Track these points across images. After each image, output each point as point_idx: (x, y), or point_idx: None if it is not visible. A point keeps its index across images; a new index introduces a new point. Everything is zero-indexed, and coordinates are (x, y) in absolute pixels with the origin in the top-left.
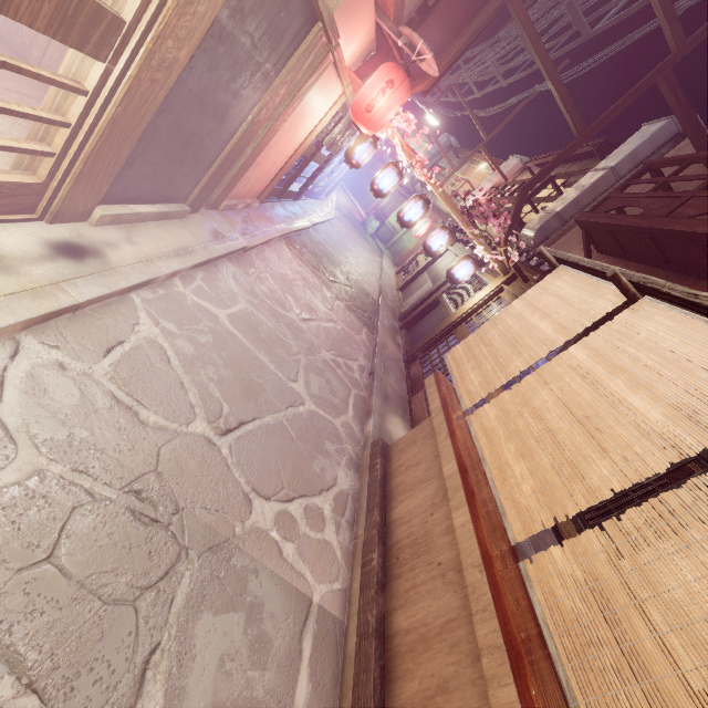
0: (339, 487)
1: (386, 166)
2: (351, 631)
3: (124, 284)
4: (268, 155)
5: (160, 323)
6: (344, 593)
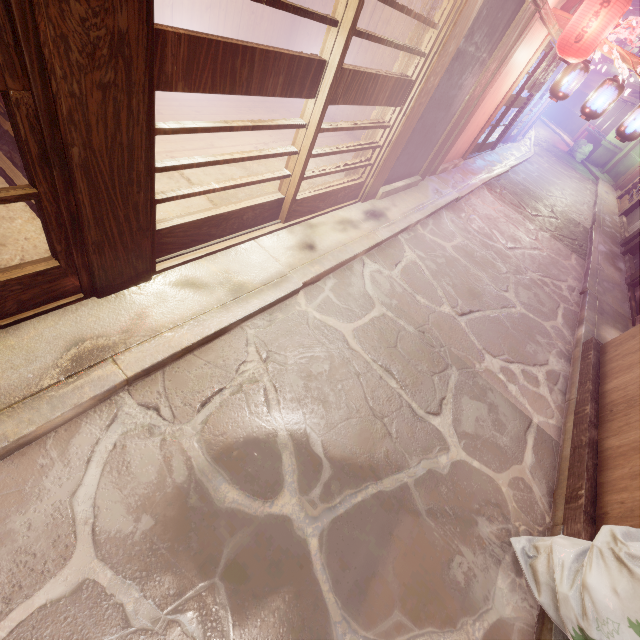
0: (550, 366)
1: (600, 85)
2: (565, 446)
3: (397, 230)
4: (474, 119)
5: (415, 252)
6: (558, 428)
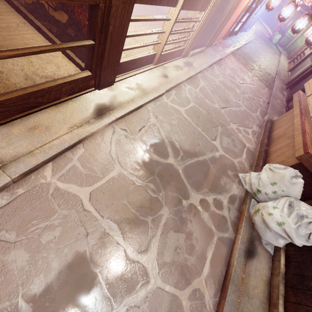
0: (253, 129)
1: (288, 4)
2: (256, 153)
3: (197, 71)
4: (231, 18)
5: (204, 82)
6: (254, 148)
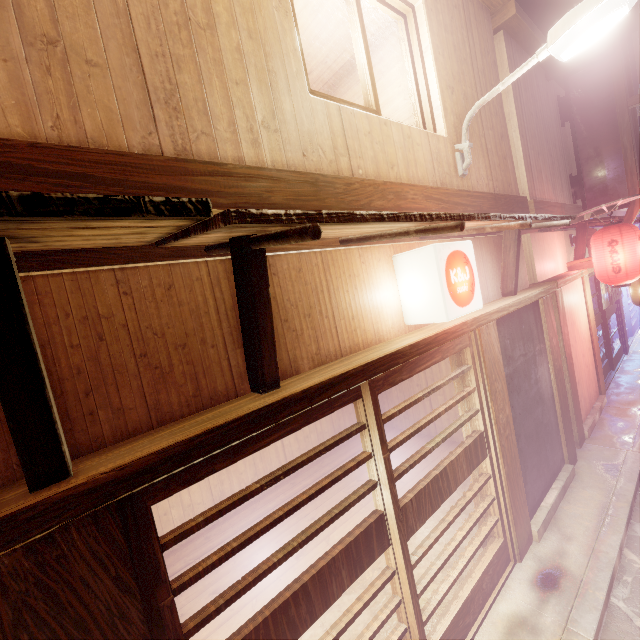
0: None
1: None
2: None
3: (600, 596)
4: (578, 368)
5: None
6: None
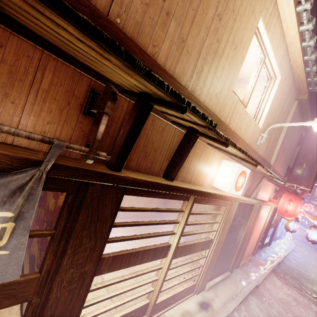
0: None
1: (309, 228)
2: None
3: None
4: (251, 239)
5: None
6: None
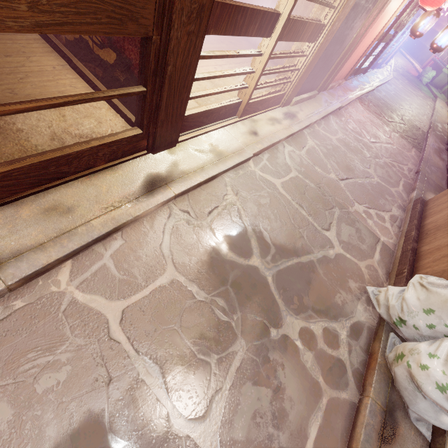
0: (392, 213)
1: (446, 27)
2: (398, 252)
3: (304, 126)
4: (356, 51)
5: (314, 141)
6: (394, 244)
